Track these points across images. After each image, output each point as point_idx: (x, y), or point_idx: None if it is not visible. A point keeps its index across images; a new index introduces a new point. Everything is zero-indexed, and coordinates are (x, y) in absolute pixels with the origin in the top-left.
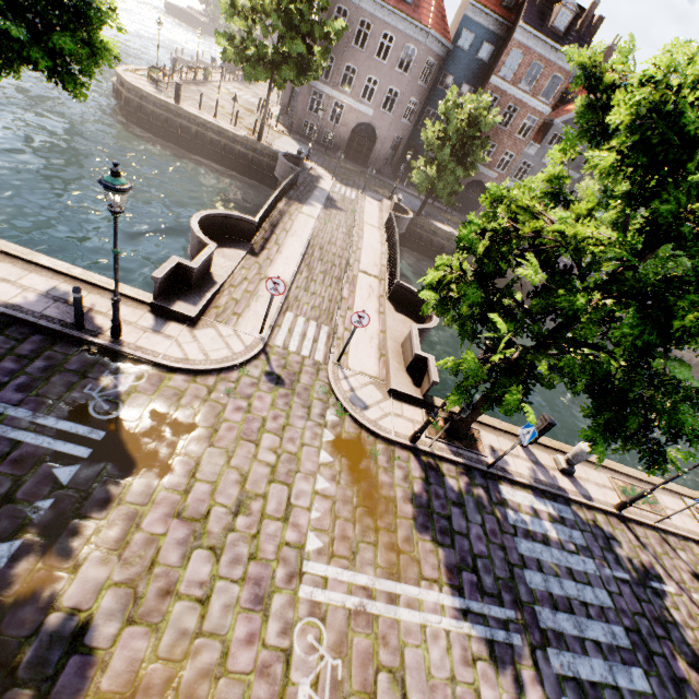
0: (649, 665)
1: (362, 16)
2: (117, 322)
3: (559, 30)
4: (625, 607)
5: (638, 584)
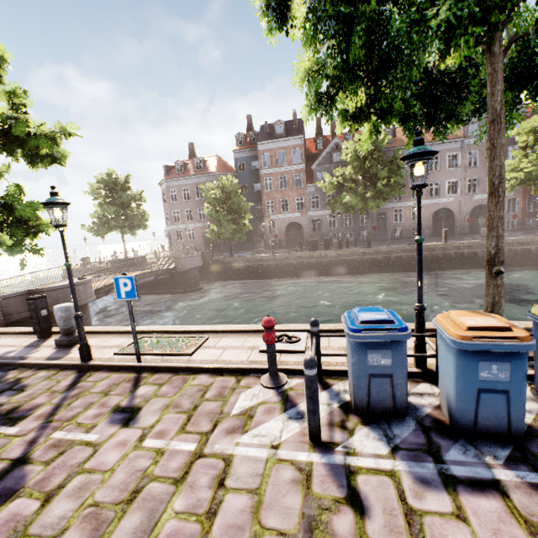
0: None
1: (182, 188)
2: None
3: (281, 133)
4: None
5: None
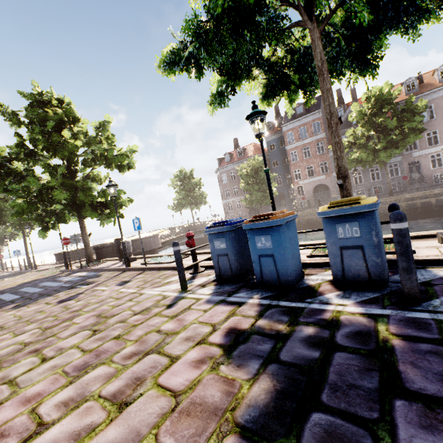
0: (0, 304)
1: (230, 172)
2: (35, 264)
3: (301, 113)
4: (39, 292)
5: (68, 287)
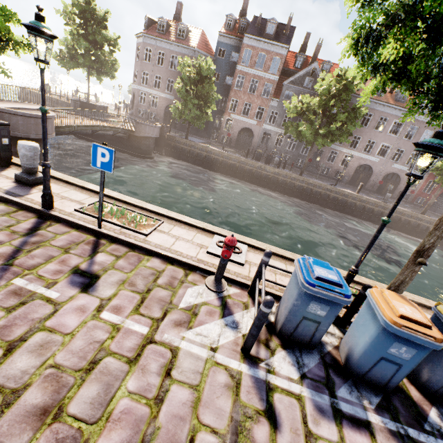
0: None
1: (159, 50)
2: None
3: (270, 34)
4: None
5: None
